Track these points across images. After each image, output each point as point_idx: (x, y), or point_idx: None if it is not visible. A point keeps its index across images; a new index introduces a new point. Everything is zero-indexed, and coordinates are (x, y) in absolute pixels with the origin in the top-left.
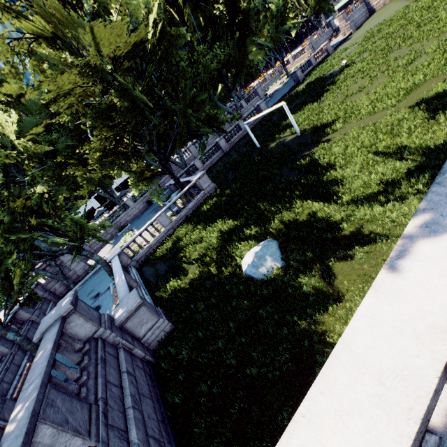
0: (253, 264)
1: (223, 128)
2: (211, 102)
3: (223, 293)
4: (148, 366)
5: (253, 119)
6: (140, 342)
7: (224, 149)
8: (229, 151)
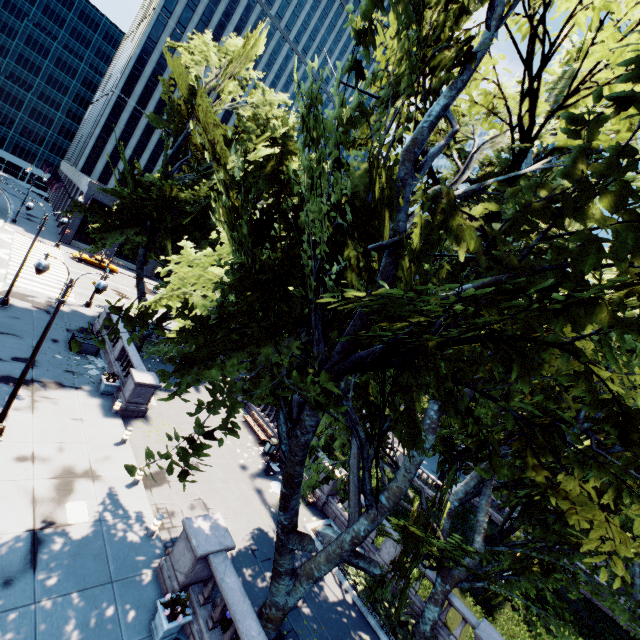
0: None
1: None
2: None
3: None
4: None
5: None
6: None
7: None
8: None
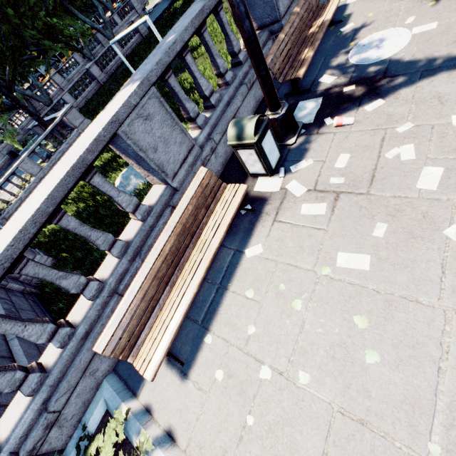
0: (122, 185)
1: (97, 52)
2: (67, 10)
3: (99, 218)
4: (31, 295)
5: (119, 36)
6: (18, 280)
7: (100, 80)
8: (106, 82)
